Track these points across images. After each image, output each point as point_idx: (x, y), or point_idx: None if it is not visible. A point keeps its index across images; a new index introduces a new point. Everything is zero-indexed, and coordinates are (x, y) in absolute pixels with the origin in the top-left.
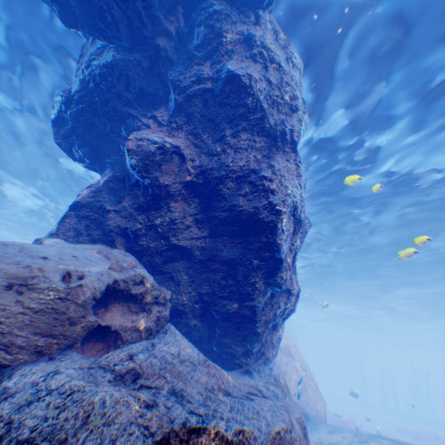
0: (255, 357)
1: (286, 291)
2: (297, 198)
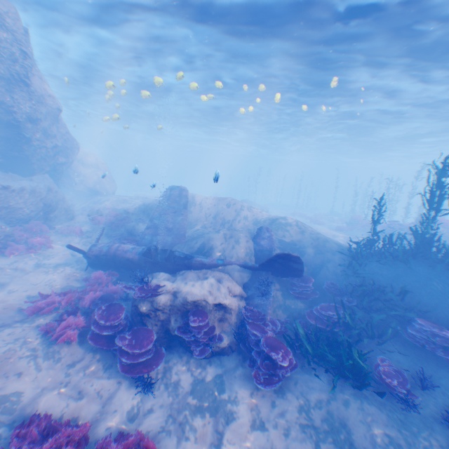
0: (40, 171)
1: (46, 147)
2: (33, 113)
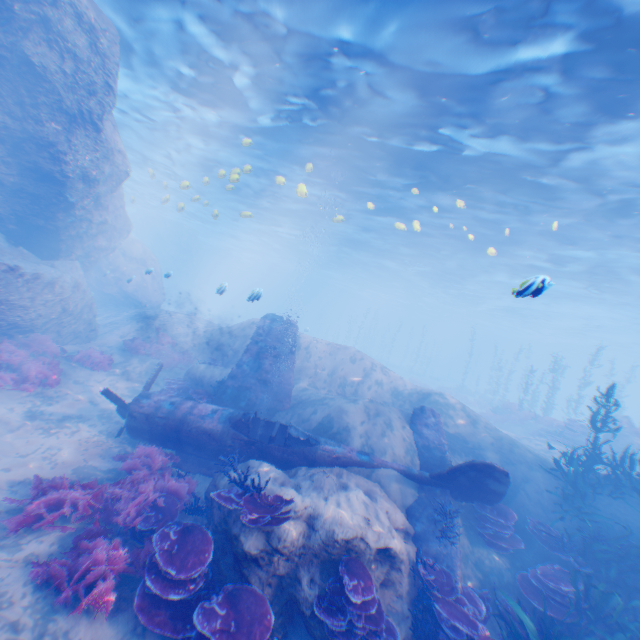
0: (67, 255)
1: (91, 222)
2: (92, 169)
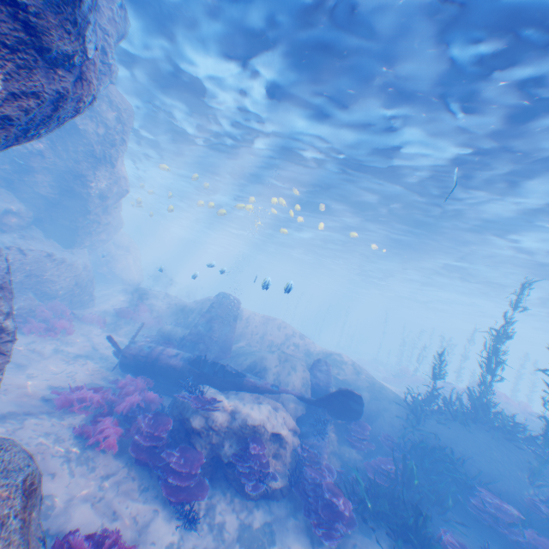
0: (80, 245)
1: (100, 223)
2: (106, 191)
